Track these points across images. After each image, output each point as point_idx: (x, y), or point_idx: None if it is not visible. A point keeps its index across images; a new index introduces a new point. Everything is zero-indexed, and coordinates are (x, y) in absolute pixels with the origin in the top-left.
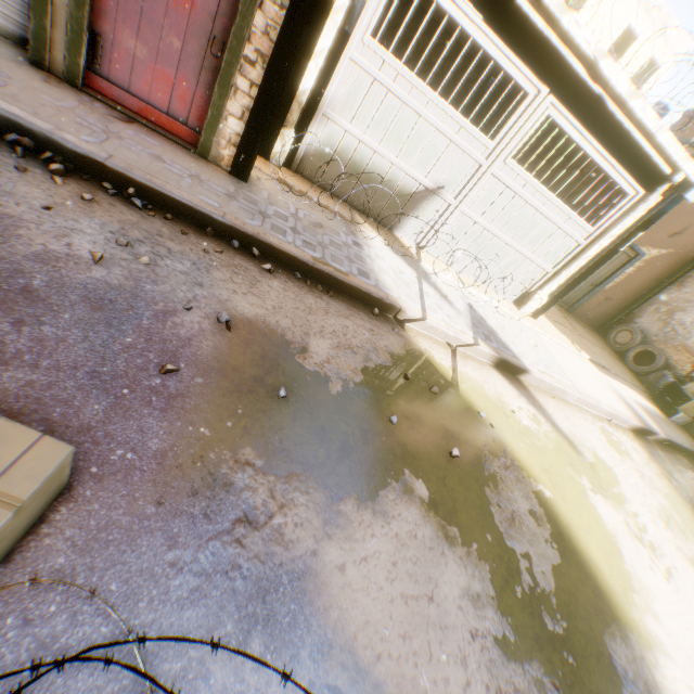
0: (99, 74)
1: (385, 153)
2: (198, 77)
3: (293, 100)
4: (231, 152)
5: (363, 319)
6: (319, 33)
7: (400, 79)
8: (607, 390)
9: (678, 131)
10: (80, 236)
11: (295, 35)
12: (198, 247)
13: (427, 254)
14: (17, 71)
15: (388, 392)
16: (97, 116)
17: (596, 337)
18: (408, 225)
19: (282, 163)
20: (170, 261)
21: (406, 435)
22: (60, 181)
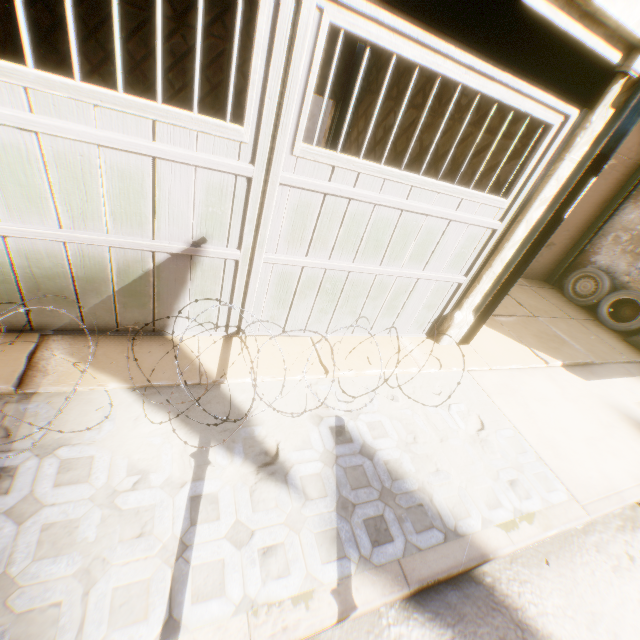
0: None
1: (26, 230)
2: None
3: None
4: None
5: None
6: None
7: None
8: (613, 426)
9: None
10: None
11: None
12: None
13: (250, 339)
14: None
15: None
16: None
17: (552, 296)
18: (185, 314)
19: None
20: None
21: None
22: None
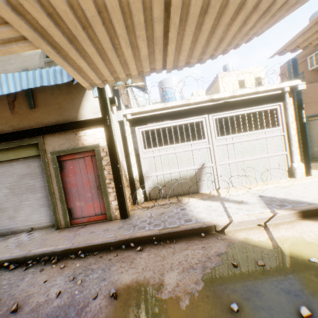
0: (74, 218)
1: (174, 171)
2: (99, 198)
3: (134, 181)
4: (118, 211)
5: (197, 243)
6: (129, 160)
7: (161, 150)
8: None
9: (284, 79)
10: (54, 287)
11: (116, 167)
12: (106, 259)
13: (223, 189)
14: (51, 235)
15: (225, 284)
16: (73, 232)
17: None
18: (204, 185)
19: (143, 201)
20: (92, 275)
21: (251, 316)
22: (54, 266)
